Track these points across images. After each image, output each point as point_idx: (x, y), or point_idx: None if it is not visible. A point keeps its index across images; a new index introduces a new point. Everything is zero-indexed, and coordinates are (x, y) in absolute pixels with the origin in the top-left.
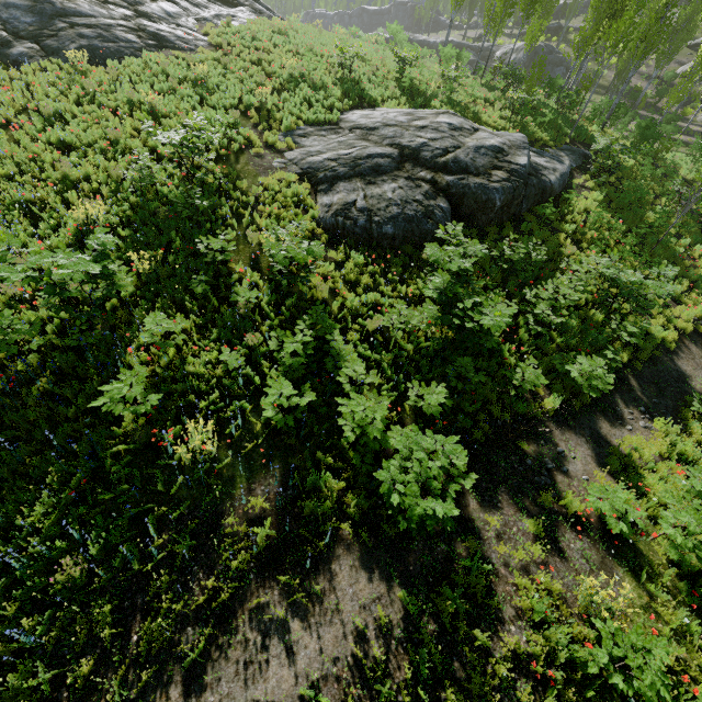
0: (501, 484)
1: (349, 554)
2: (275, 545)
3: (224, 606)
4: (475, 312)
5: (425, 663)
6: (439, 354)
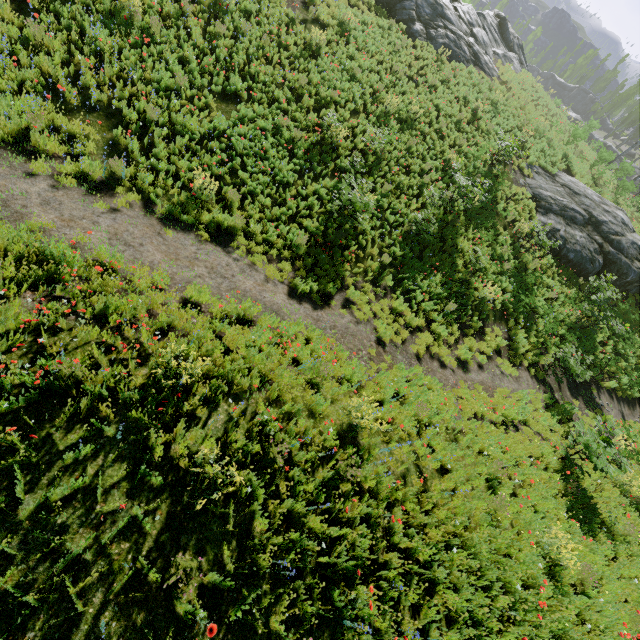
0: (580, 395)
1: (525, 372)
2: (500, 350)
3: (485, 354)
4: (611, 319)
5: (554, 416)
6: (569, 329)
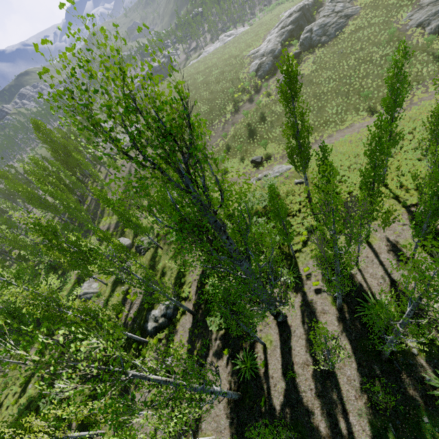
0: None
1: None
2: None
3: None
4: None
5: None
6: None
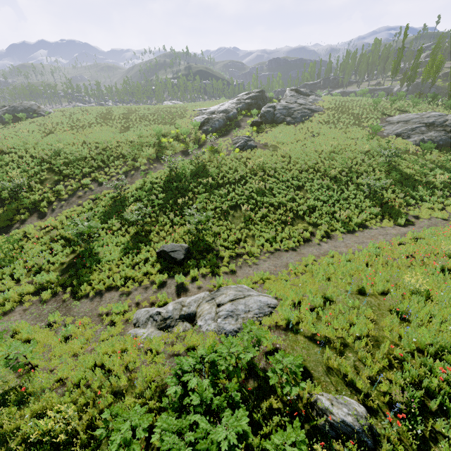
0: None
1: None
2: None
3: None
4: None
5: None
6: None
